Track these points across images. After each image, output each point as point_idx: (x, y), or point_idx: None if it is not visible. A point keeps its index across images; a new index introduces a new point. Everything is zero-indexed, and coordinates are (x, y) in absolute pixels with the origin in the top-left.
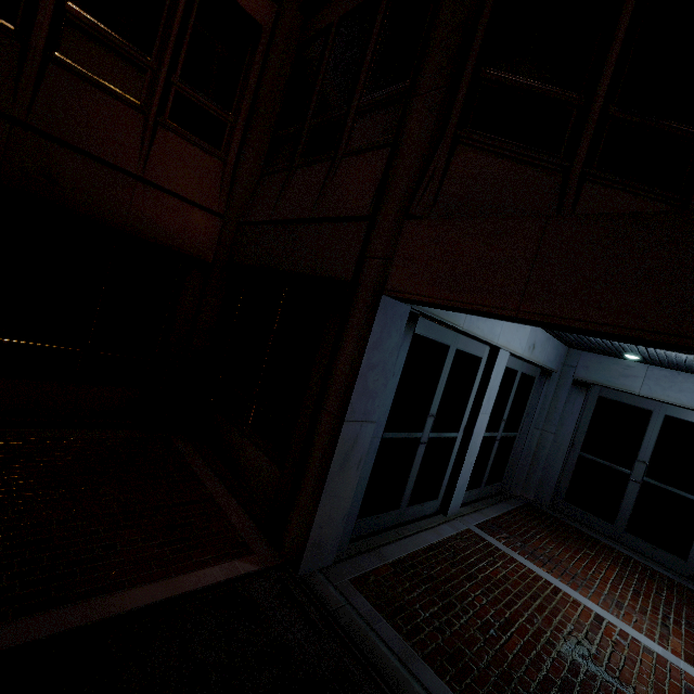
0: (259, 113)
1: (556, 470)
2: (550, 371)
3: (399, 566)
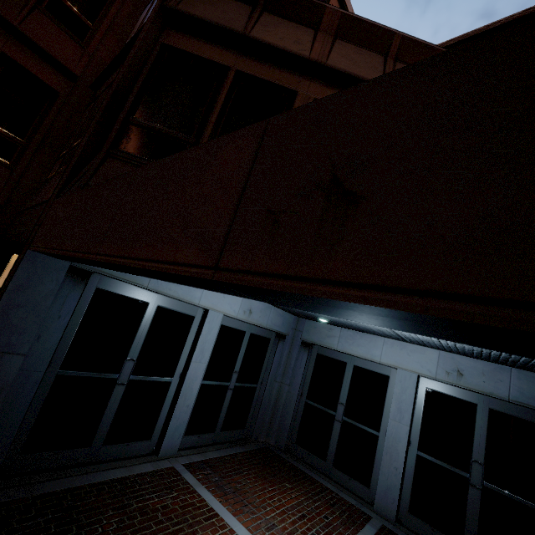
0: (48, 142)
1: (290, 416)
2: (283, 334)
3: (43, 498)
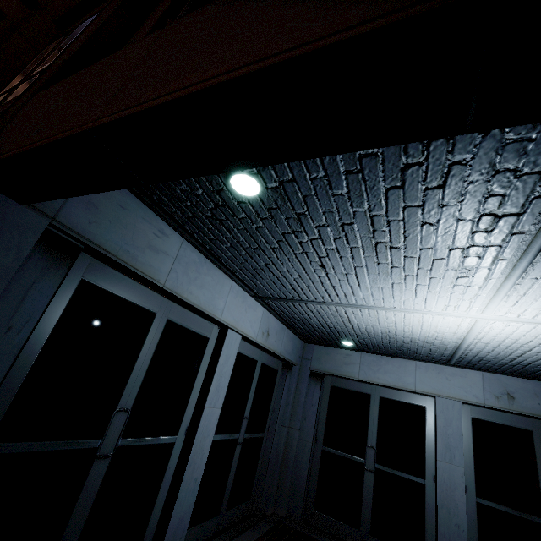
0: None
1: (304, 471)
2: (290, 364)
3: None
